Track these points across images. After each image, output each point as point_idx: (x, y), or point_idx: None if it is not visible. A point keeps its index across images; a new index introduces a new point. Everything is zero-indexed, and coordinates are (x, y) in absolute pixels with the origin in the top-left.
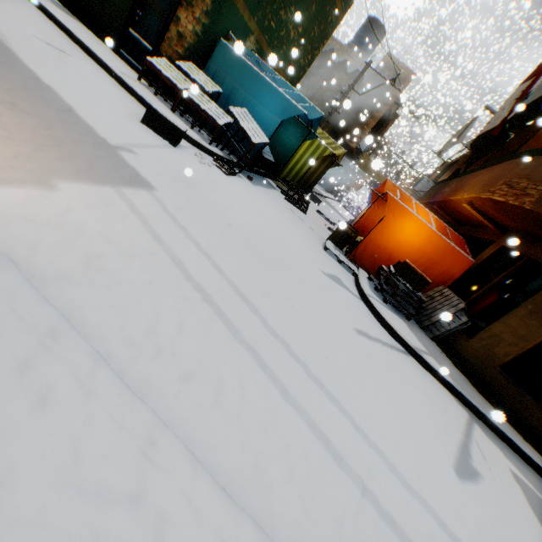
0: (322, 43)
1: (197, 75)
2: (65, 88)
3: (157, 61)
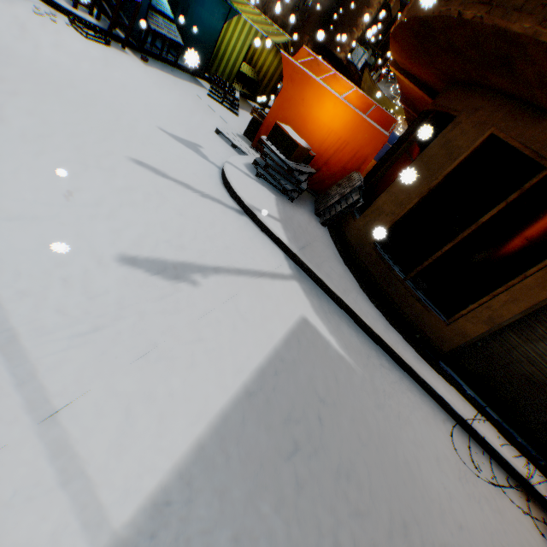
0: None
1: None
2: None
3: None
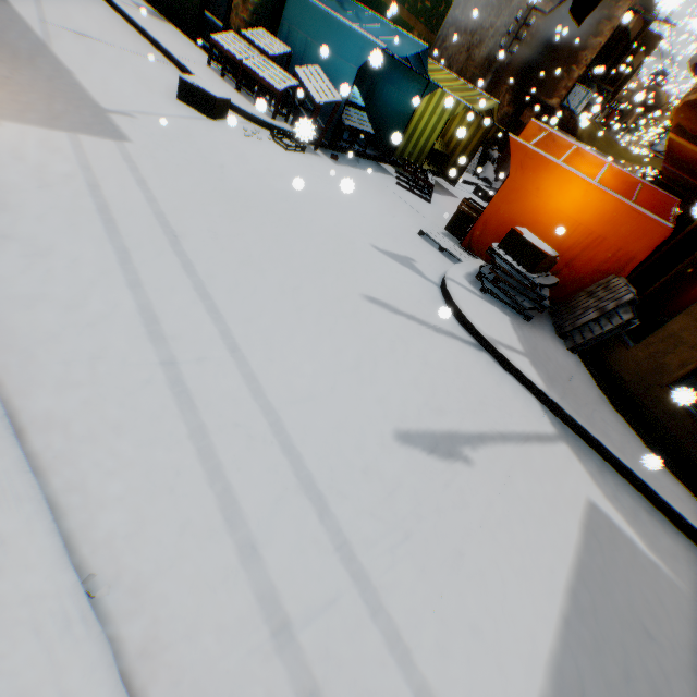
0: None
1: (264, 41)
2: (89, 71)
3: (221, 37)
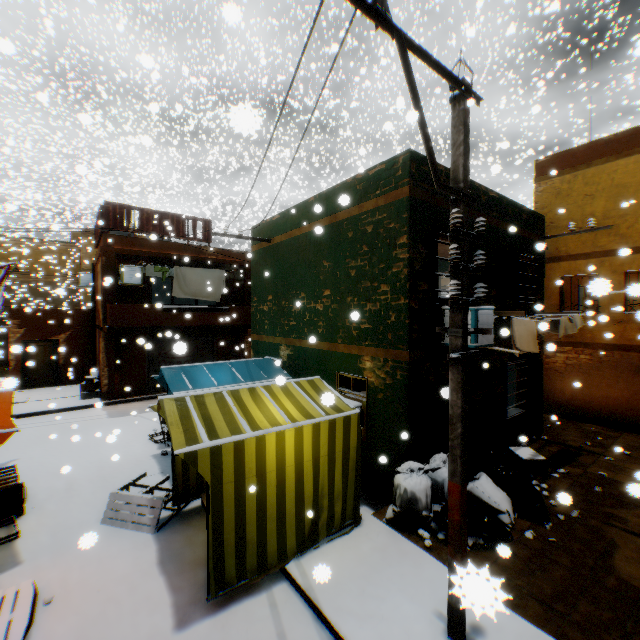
0: (393, 250)
1: None
2: None
3: None
